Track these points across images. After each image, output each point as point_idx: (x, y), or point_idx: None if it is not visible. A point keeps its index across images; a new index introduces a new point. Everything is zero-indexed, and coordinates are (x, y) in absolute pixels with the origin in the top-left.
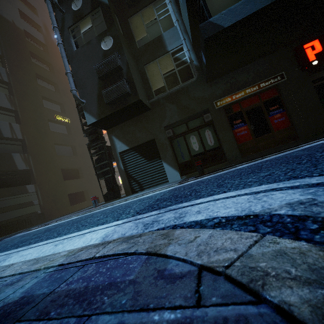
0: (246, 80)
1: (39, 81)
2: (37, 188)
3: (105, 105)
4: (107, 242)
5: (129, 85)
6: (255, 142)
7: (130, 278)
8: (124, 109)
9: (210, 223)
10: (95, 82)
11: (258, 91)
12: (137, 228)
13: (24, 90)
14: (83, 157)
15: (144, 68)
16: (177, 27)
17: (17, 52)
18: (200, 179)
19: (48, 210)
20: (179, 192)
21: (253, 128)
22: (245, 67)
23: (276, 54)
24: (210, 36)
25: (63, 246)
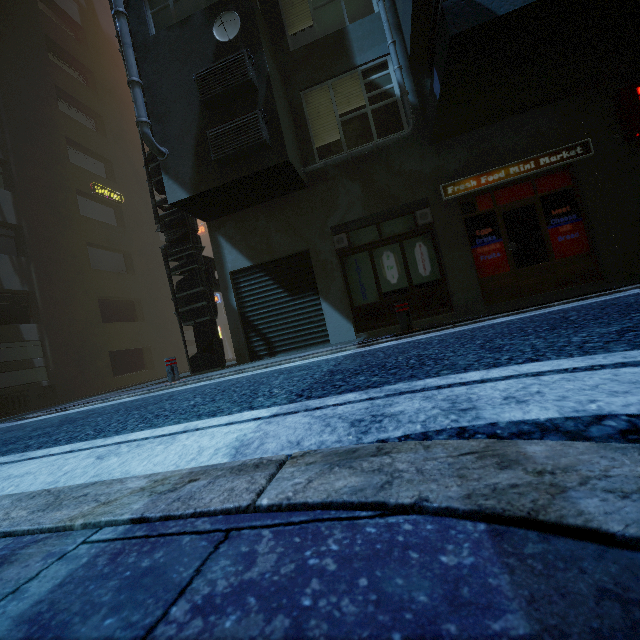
0: (512, 147)
1: (62, 105)
2: (44, 332)
3: (210, 164)
4: (268, 461)
5: (269, 127)
6: (515, 277)
7: (515, 631)
8: (252, 179)
9: (599, 430)
10: (193, 111)
11: (534, 174)
12: (332, 430)
13: (28, 119)
14: (146, 278)
15: (299, 97)
16: (382, 14)
17: (18, 32)
18: (411, 339)
19: (64, 381)
20: (379, 359)
21: (515, 249)
22: (514, 120)
23: (578, 100)
24: (464, 30)
25: (122, 462)
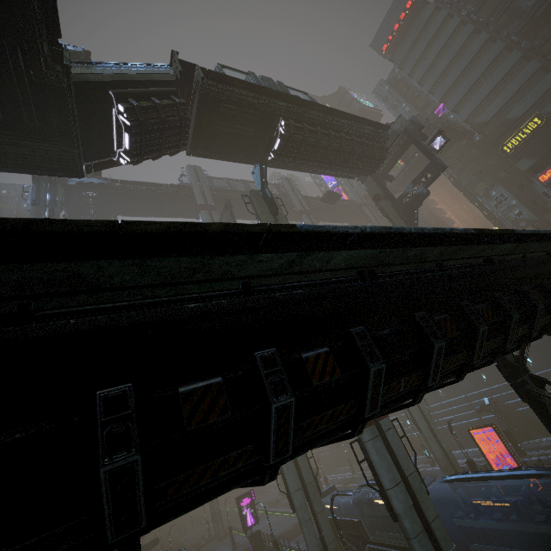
0: None
1: None
2: None
3: None
4: None
5: None
6: None
7: None
8: None
9: None
10: None
11: None
12: None
13: None
14: None
15: None
16: None
17: None
18: None
19: None
20: None
21: None
22: None
23: None
24: None
25: None
